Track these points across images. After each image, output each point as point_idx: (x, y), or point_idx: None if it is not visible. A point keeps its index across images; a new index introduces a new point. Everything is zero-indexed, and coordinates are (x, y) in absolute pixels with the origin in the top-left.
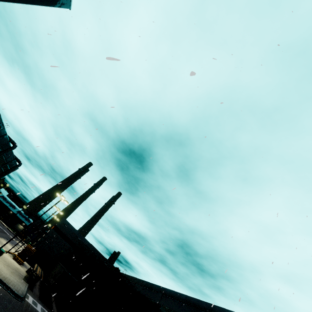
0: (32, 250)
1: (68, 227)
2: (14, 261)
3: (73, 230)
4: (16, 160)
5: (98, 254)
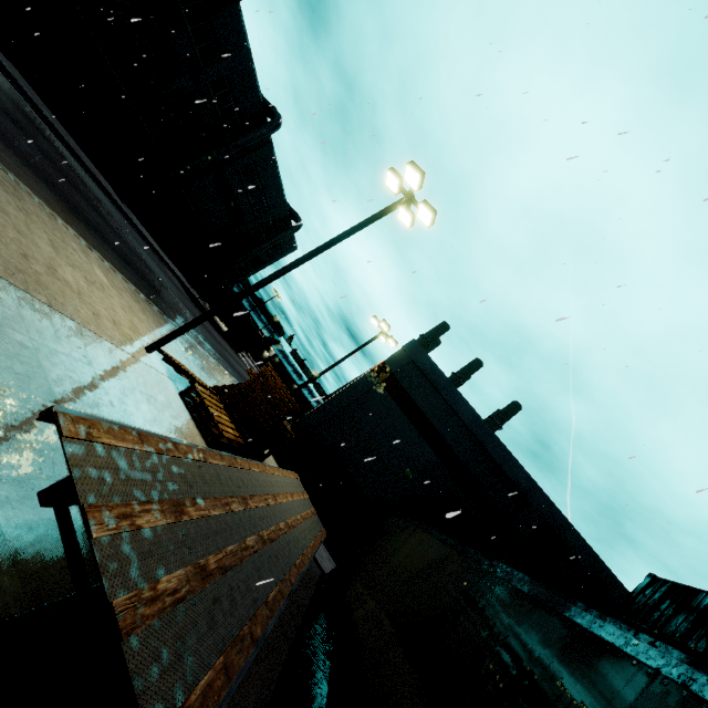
0: (283, 400)
1: (431, 381)
2: (186, 410)
3: (453, 398)
4: (291, 213)
5: (574, 544)
